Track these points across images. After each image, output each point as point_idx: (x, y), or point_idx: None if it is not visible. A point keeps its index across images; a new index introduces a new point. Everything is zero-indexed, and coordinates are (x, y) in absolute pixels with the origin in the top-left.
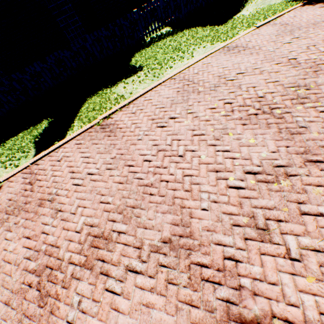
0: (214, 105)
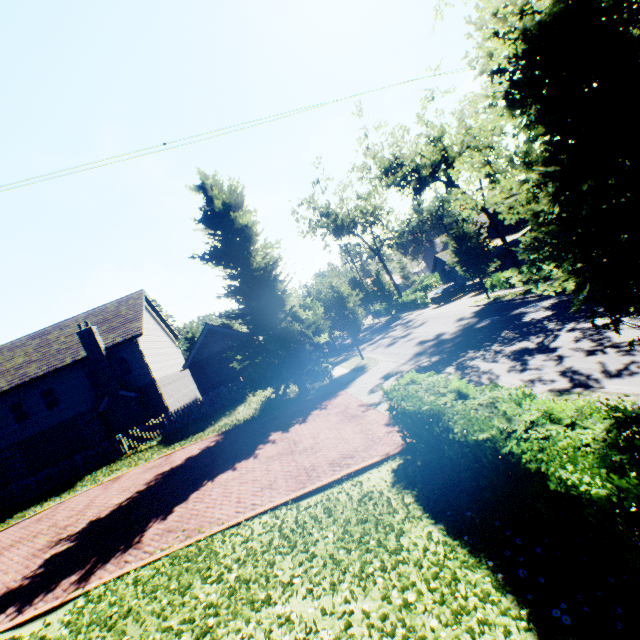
0: (21, 533)
